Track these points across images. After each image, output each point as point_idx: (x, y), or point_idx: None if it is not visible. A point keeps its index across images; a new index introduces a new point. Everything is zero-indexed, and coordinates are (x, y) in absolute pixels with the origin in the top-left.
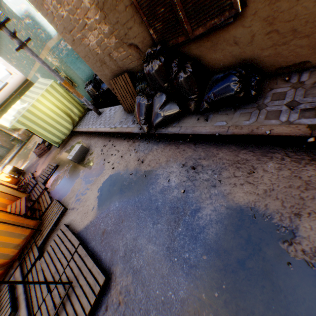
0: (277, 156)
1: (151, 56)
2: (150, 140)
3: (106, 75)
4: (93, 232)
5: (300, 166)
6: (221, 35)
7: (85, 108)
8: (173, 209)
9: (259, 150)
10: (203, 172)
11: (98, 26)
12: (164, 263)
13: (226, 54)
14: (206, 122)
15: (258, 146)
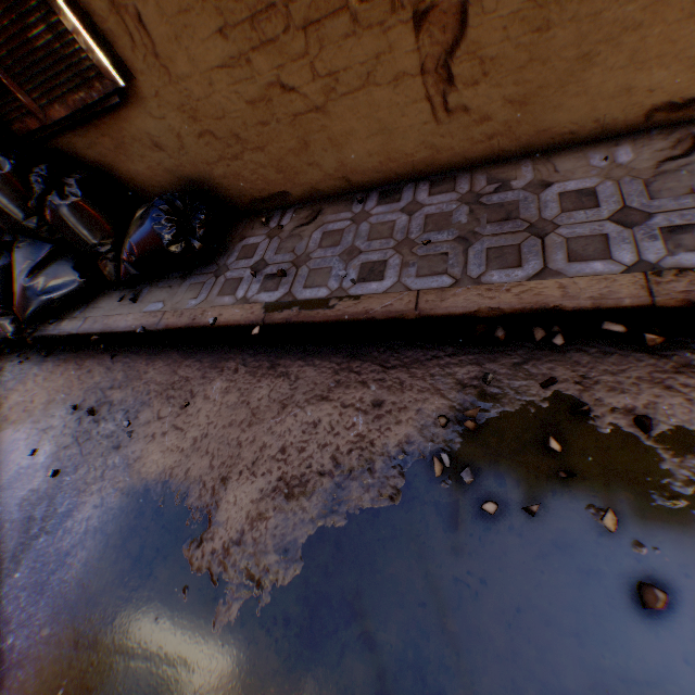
0: (231, 367)
1: None
2: (31, 355)
3: None
4: None
5: (256, 381)
6: (123, 127)
7: None
8: (20, 525)
9: (211, 358)
10: (108, 419)
11: None
12: None
13: (154, 165)
14: (133, 305)
15: (211, 350)
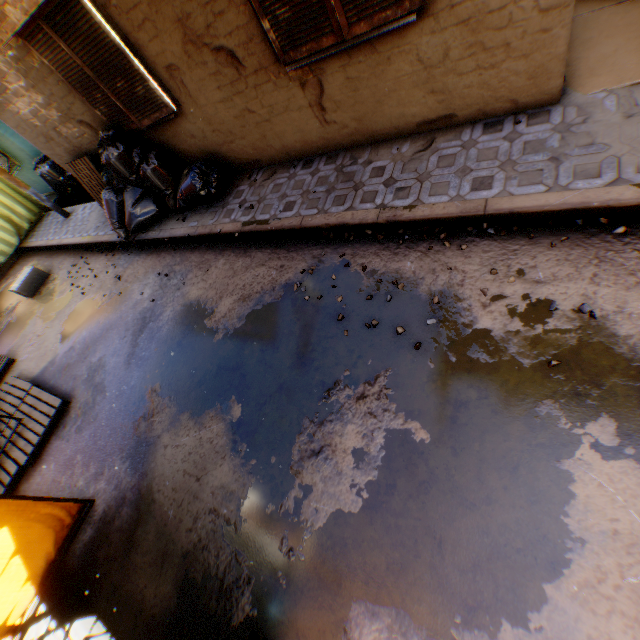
0: (228, 253)
1: (107, 141)
2: (133, 251)
3: (61, 155)
4: (54, 371)
5: (237, 259)
6: (176, 127)
7: (42, 206)
8: (141, 320)
9: (219, 250)
10: (174, 278)
11: (28, 94)
12: (124, 368)
13: (191, 145)
14: (183, 223)
15: (220, 246)
